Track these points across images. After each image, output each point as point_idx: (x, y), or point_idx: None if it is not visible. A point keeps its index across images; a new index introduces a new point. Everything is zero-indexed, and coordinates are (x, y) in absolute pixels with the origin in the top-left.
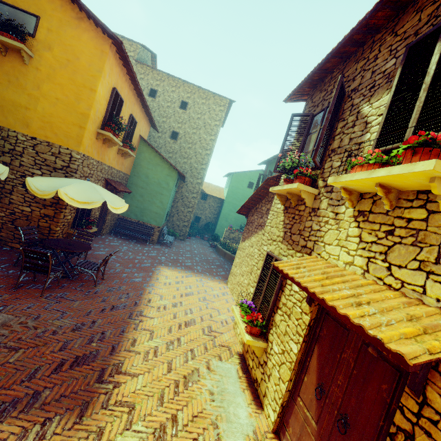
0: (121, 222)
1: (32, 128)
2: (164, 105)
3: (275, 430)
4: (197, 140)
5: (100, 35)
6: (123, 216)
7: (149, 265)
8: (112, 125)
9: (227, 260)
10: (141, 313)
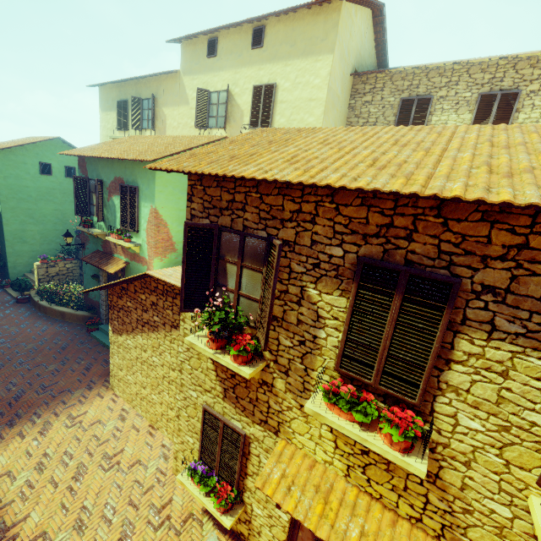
0: None
1: None
2: None
3: None
4: None
5: None
6: None
7: None
8: None
9: (73, 324)
10: None
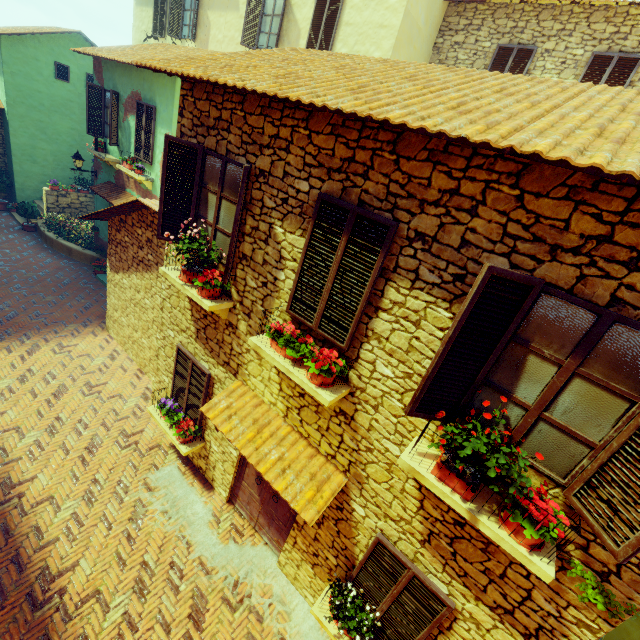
0: None
1: None
2: None
3: (229, 500)
4: None
5: None
6: None
7: None
8: None
9: (80, 263)
10: (9, 483)
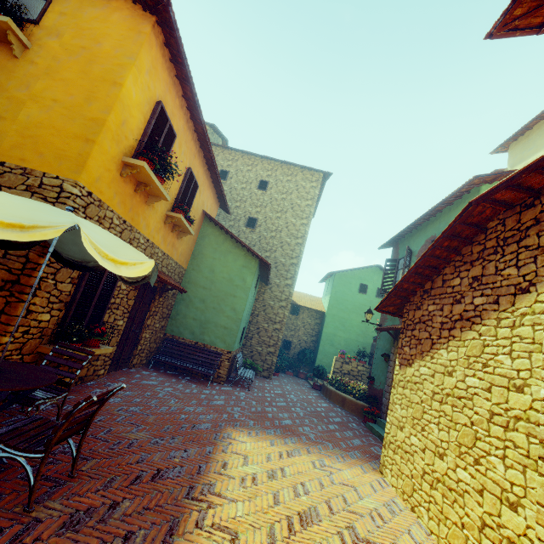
0: (168, 344)
1: (1, 148)
2: (237, 187)
3: None
4: (283, 227)
5: (139, 13)
6: (172, 335)
7: (207, 427)
8: (152, 156)
9: (350, 413)
10: None
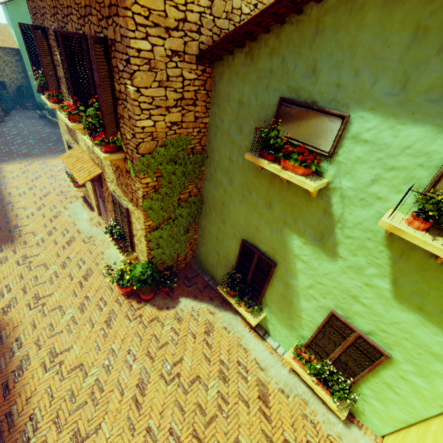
0: None
1: None
2: None
3: (100, 214)
4: None
5: None
6: None
7: None
8: None
9: None
10: (10, 202)
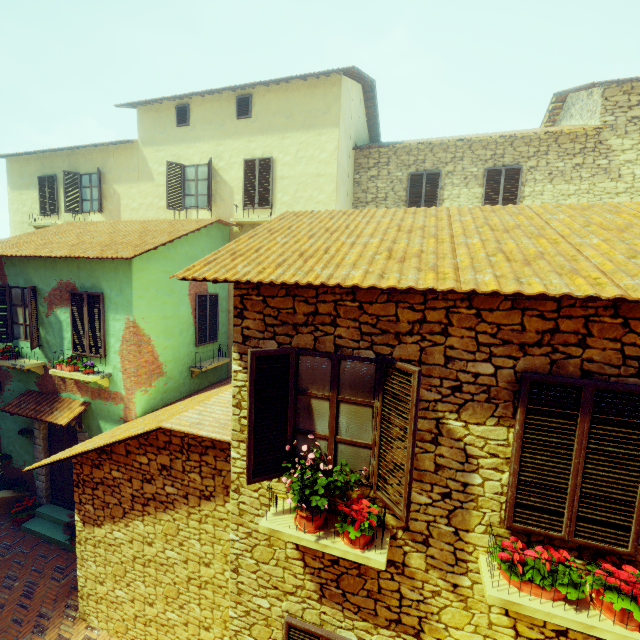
0: None
1: None
2: None
3: None
4: None
5: None
6: None
7: None
8: None
9: None
10: None
